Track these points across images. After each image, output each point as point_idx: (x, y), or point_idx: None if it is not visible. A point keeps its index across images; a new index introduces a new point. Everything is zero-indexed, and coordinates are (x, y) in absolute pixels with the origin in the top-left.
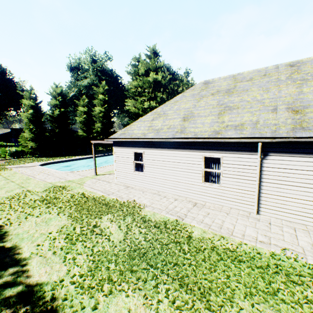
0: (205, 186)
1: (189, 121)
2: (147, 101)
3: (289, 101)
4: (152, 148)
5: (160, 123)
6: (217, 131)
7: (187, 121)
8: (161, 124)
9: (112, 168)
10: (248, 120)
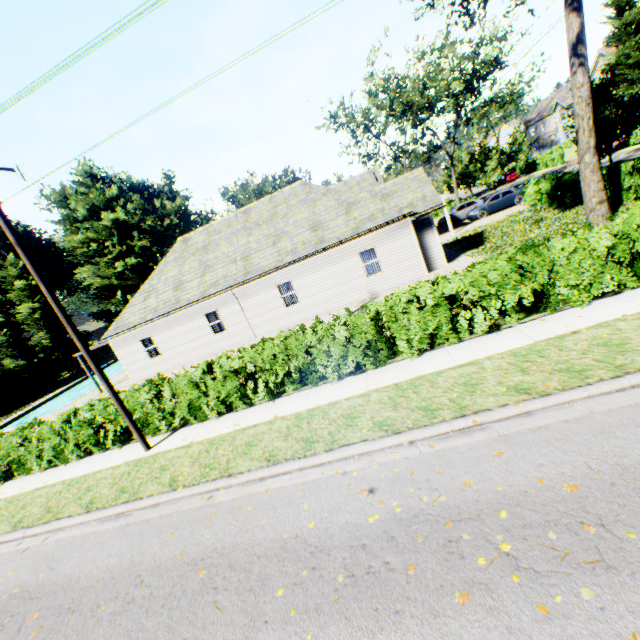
0: (218, 337)
1: (181, 290)
2: (119, 260)
3: (243, 252)
4: (159, 327)
5: (154, 301)
6: (204, 291)
7: (179, 290)
8: (156, 302)
9: (119, 378)
10: (222, 275)
